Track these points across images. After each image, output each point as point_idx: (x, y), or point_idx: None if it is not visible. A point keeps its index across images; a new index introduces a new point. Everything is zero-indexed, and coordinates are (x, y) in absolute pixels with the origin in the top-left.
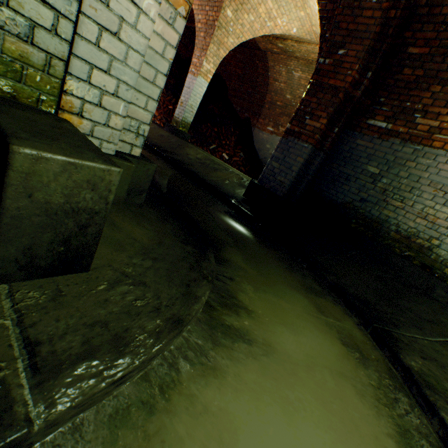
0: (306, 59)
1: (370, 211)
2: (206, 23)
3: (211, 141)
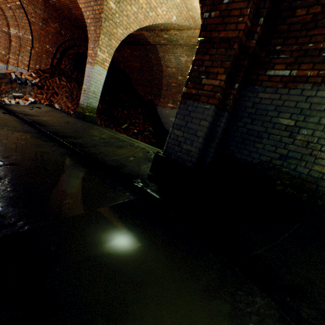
0: (188, 44)
1: (296, 169)
2: (94, 17)
3: (122, 122)
